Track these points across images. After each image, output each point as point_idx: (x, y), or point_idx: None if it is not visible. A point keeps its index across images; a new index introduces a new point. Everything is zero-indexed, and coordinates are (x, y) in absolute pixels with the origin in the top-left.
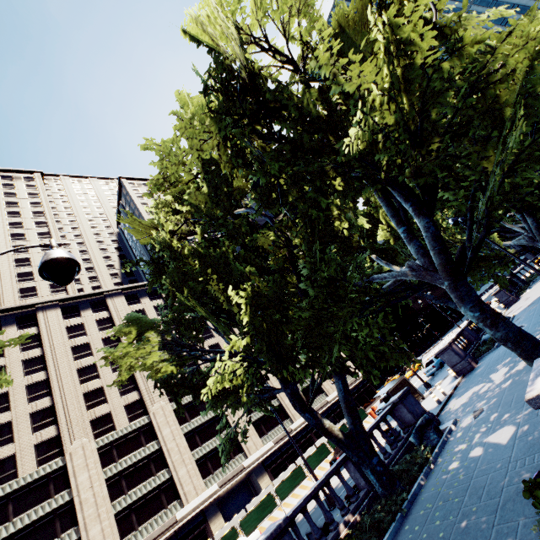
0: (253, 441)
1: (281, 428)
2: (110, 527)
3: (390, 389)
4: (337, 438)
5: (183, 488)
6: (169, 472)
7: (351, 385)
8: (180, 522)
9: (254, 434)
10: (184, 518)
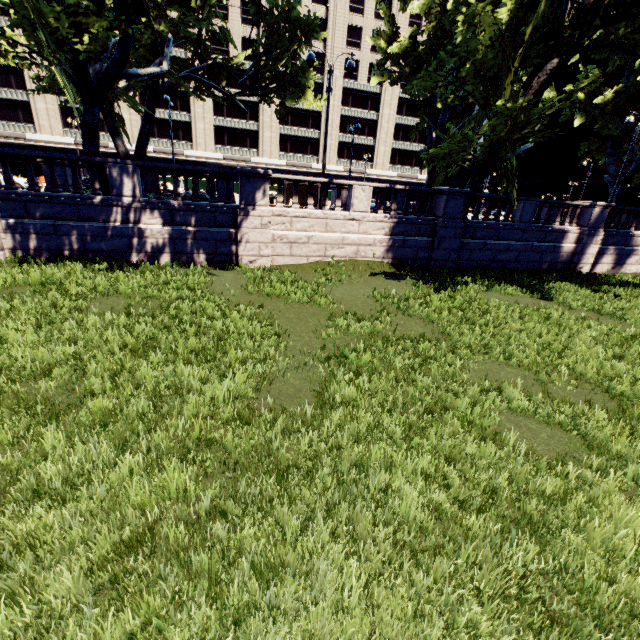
0: (271, 149)
1: (304, 159)
2: (137, 123)
3: (291, 182)
4: (119, 154)
5: (196, 138)
6: (190, 118)
7: (405, 178)
8: (185, 157)
9: (276, 144)
10: (189, 157)
